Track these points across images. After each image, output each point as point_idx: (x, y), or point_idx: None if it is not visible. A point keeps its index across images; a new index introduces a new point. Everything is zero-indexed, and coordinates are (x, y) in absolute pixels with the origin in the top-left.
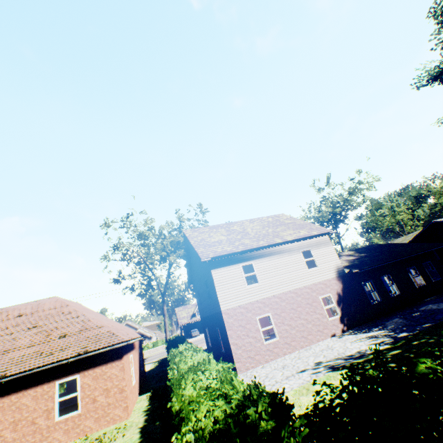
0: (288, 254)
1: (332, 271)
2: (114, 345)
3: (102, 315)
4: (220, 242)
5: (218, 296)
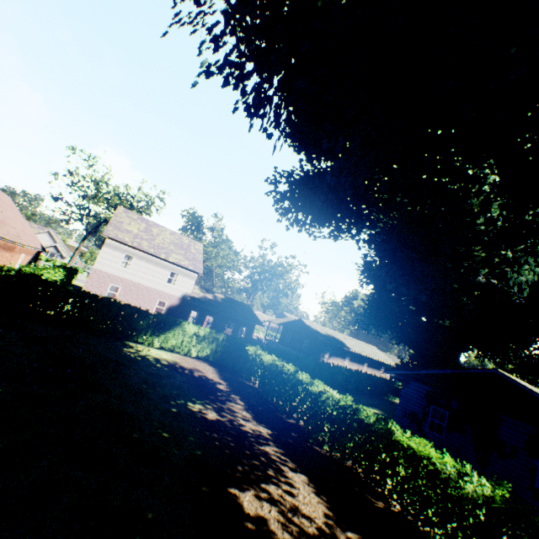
0: (162, 267)
1: (181, 293)
2: (16, 242)
3: (22, 218)
4: (129, 232)
5: (97, 259)
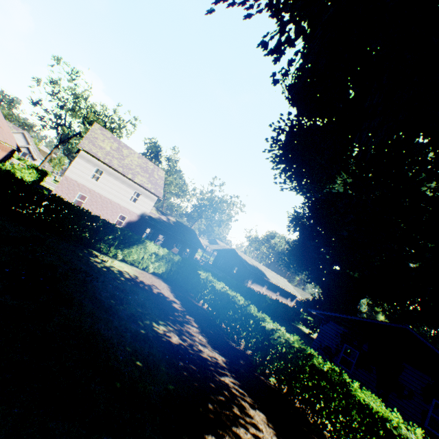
0: (128, 186)
1: (140, 211)
2: None
3: (0, 115)
4: (102, 149)
5: (70, 168)
